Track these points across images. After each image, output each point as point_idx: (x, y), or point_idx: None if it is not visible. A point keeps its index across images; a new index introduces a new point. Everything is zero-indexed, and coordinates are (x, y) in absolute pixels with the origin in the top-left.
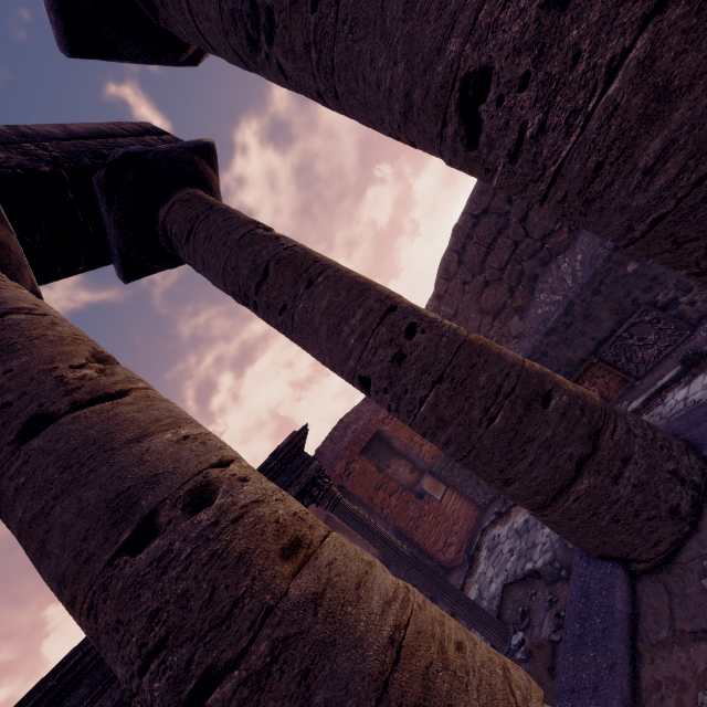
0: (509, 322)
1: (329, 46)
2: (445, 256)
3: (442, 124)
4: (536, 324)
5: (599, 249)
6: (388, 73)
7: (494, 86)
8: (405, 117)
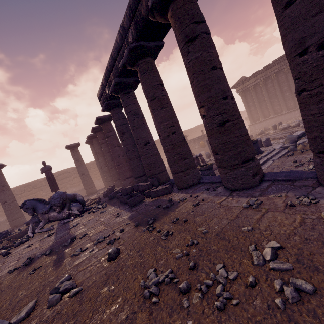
0: None
1: (1, 193)
2: None
3: (3, 202)
4: None
5: None
6: (3, 197)
7: (7, 203)
8: (1, 199)
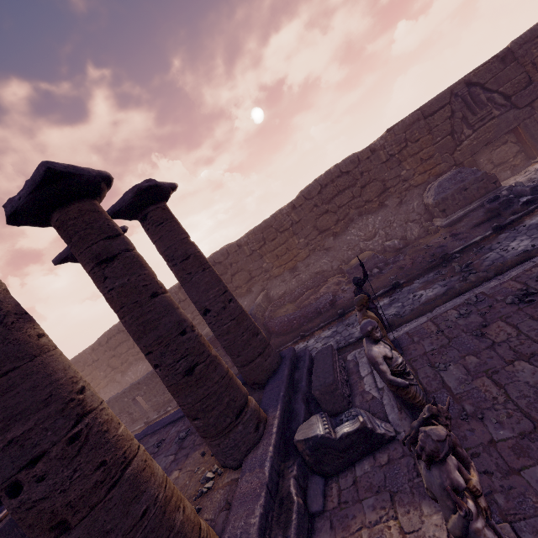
0: (118, 374)
1: None
2: (102, 337)
3: None
4: (124, 382)
5: (150, 368)
6: None
7: None
8: None
